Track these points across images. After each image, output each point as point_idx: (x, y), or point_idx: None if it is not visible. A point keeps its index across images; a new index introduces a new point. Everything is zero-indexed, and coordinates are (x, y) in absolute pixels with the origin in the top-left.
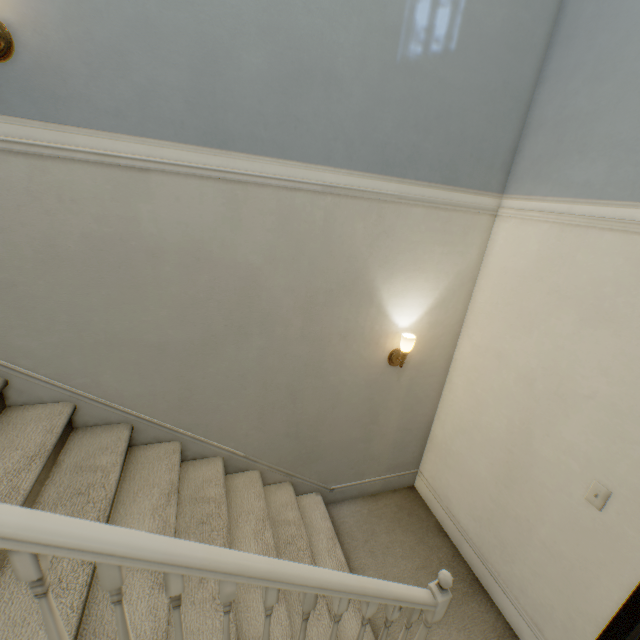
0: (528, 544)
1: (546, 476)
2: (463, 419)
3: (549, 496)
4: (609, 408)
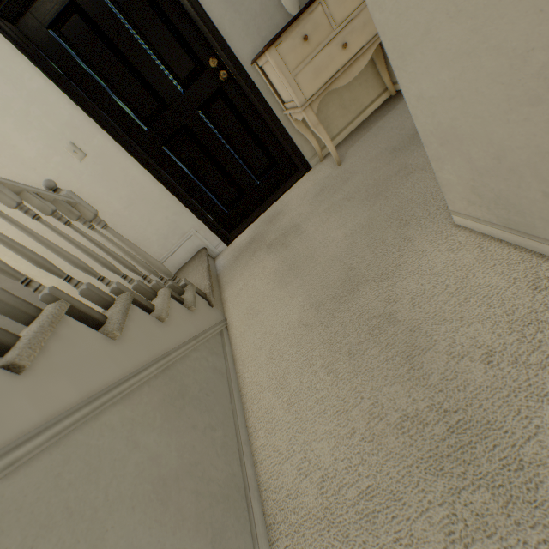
0: (131, 220)
1: (72, 185)
2: (35, 247)
3: (88, 189)
4: (3, 112)
